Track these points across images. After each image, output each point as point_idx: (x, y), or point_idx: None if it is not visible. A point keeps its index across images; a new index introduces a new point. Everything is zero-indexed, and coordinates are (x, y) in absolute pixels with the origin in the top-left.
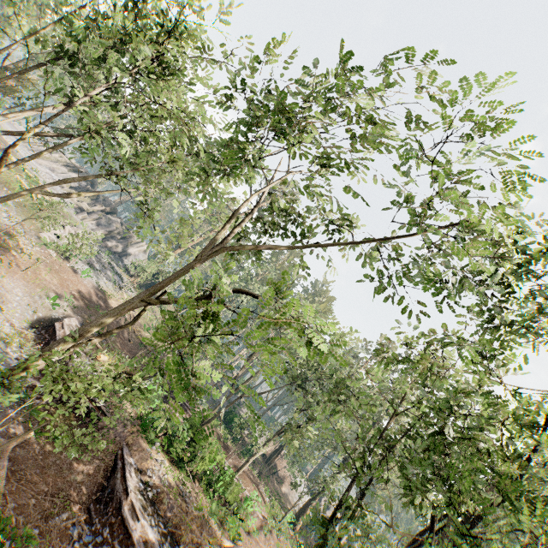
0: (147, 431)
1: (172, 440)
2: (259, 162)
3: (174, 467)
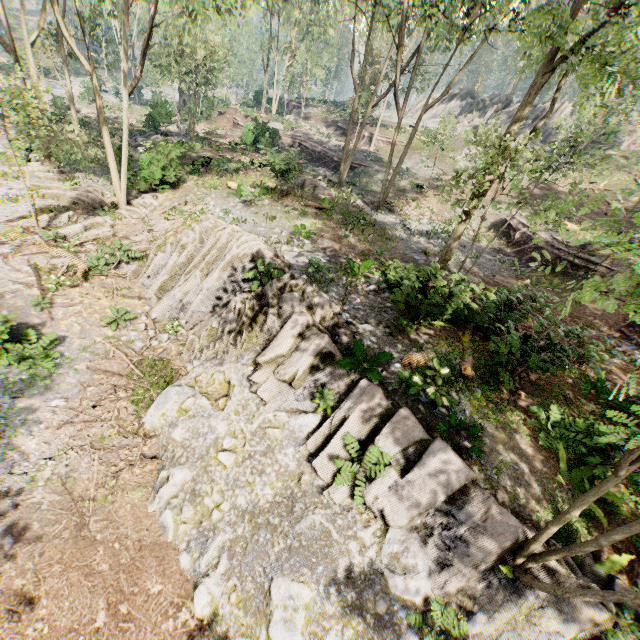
0: None
1: None
2: None
3: None
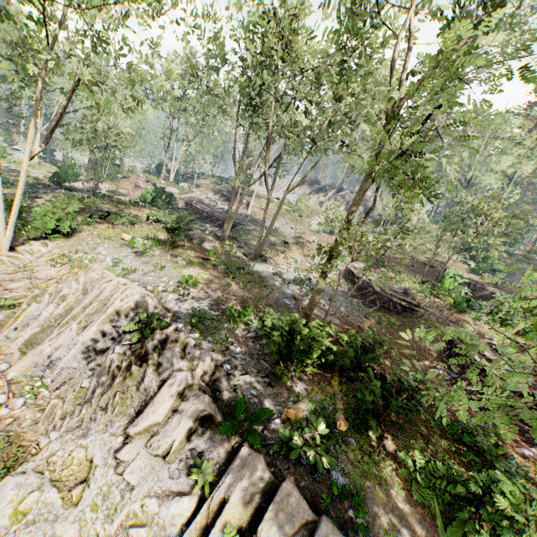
0: (464, 308)
1: (504, 318)
2: (382, 3)
3: (521, 338)
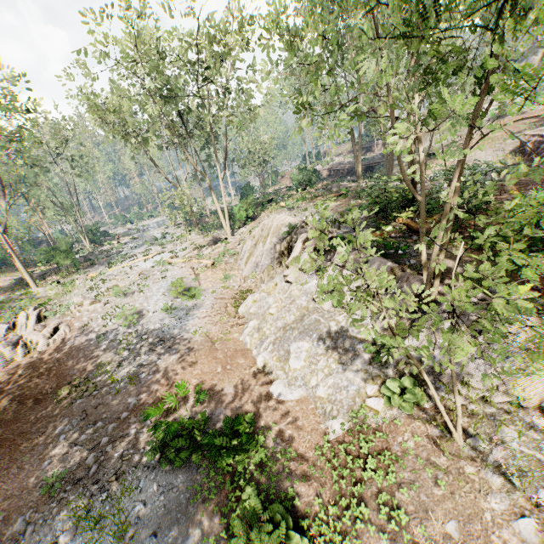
0: None
1: None
2: None
3: None
